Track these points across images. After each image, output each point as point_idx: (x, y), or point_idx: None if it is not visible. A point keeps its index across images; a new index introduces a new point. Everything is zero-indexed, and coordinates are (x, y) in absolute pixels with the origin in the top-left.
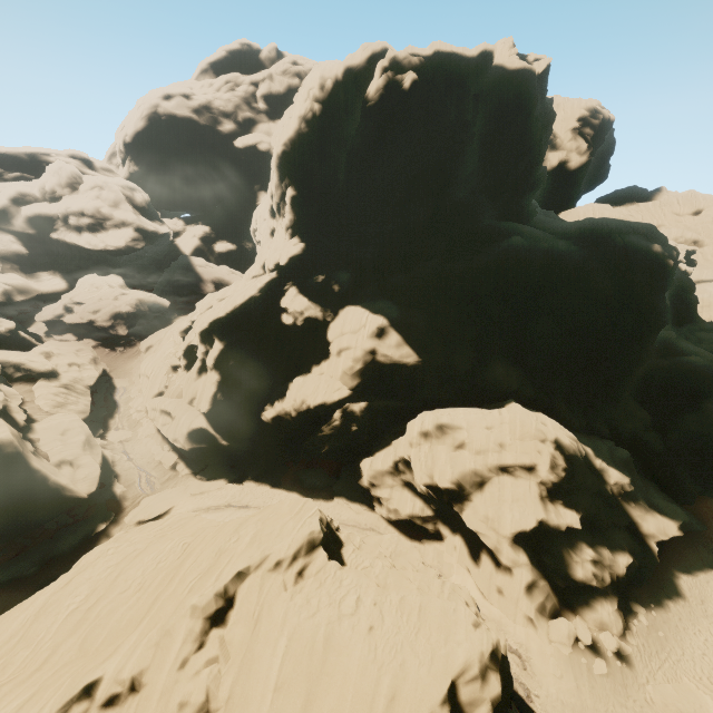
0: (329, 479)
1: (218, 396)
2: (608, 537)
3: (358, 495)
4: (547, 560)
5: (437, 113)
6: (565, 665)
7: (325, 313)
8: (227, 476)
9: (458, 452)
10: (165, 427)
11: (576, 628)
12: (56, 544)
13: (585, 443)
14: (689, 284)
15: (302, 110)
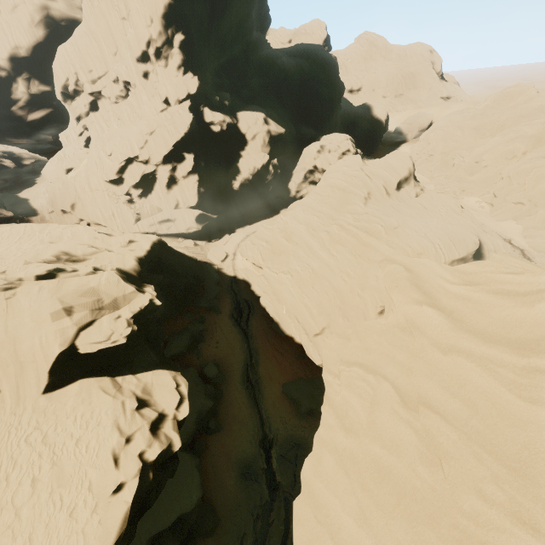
0: (269, 209)
1: (201, 189)
2: None
3: (288, 205)
4: None
5: None
6: None
7: (232, 119)
8: (225, 233)
9: (331, 153)
10: (171, 229)
11: None
12: (211, 279)
13: None
14: None
15: None
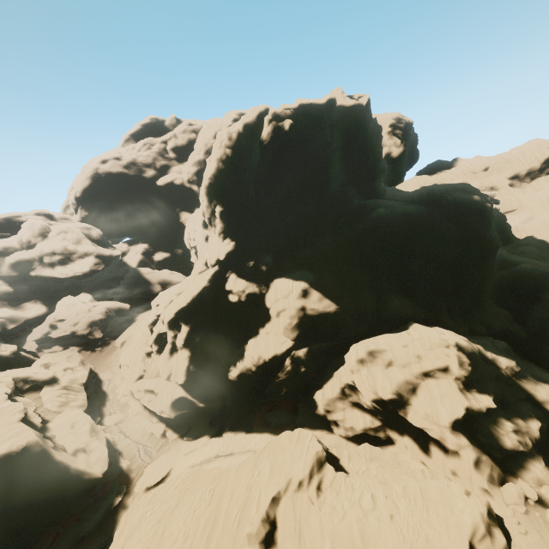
0: (290, 416)
1: (191, 368)
2: (517, 410)
3: (316, 423)
4: (481, 438)
5: (309, 140)
6: (525, 522)
7: (260, 288)
8: (208, 432)
9: (389, 369)
10: (151, 403)
11: (522, 489)
12: (83, 524)
13: (474, 342)
14: (501, 216)
15: (218, 155)
